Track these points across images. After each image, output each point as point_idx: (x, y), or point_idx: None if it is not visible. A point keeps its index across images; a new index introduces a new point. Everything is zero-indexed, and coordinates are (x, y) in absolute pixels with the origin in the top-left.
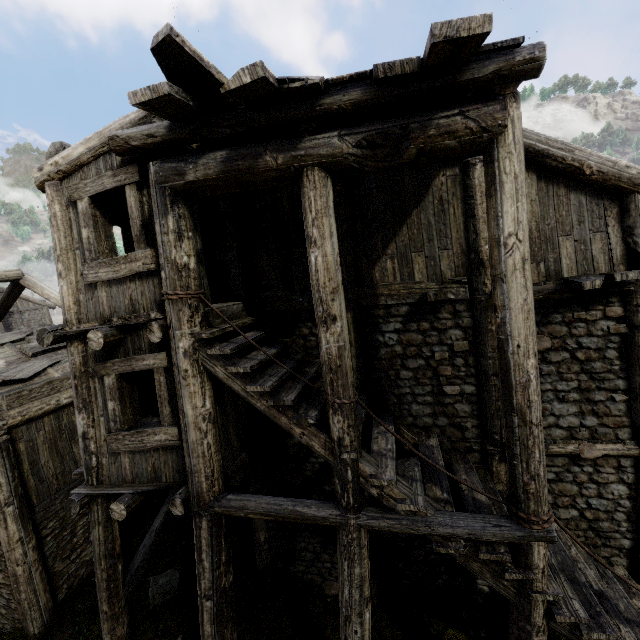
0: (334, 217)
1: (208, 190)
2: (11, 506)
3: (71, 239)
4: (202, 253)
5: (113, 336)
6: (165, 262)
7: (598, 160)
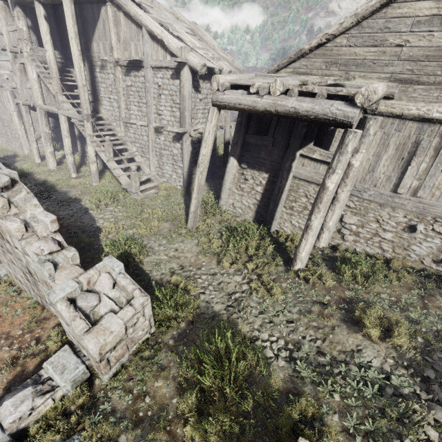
0: (44, 18)
1: (21, 4)
2: (15, 112)
3: (2, 15)
4: (32, 27)
5: (13, 50)
6: (17, 27)
7: (133, 11)
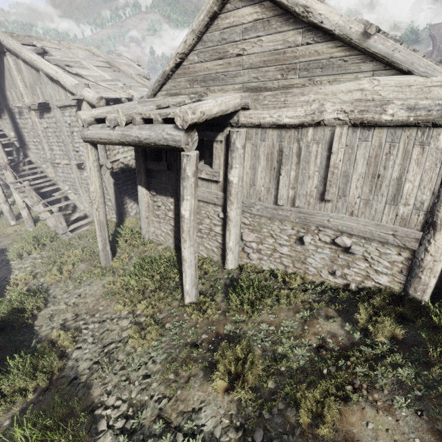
0: None
1: None
2: None
3: None
4: None
5: None
6: None
7: (27, 57)
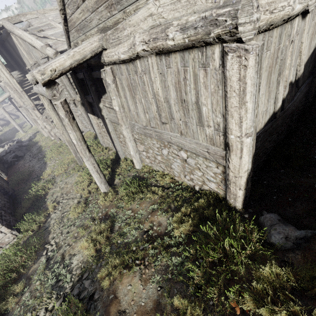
0: None
1: None
2: None
3: None
4: None
5: None
6: None
7: (17, 34)
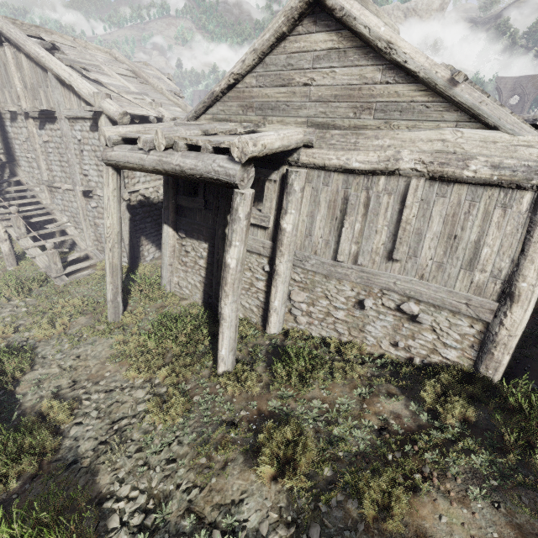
0: None
1: None
2: None
3: None
4: None
5: None
6: None
7: (33, 52)
